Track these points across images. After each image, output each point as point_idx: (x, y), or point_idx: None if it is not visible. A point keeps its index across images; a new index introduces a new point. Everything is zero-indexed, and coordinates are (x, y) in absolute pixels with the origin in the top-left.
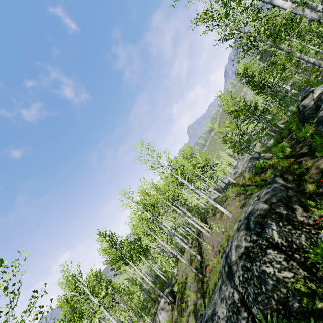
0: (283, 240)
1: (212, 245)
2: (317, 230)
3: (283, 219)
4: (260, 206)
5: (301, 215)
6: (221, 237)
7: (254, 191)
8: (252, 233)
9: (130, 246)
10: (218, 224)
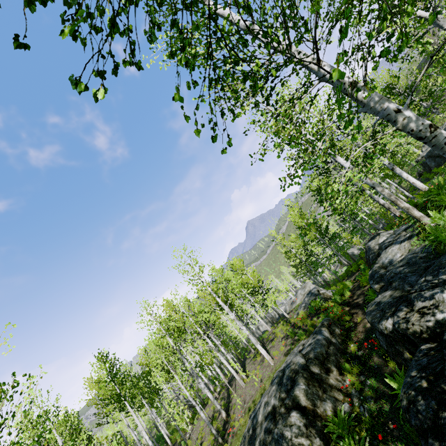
0: (309, 403)
1: (244, 399)
2: (345, 398)
3: (314, 379)
4: (297, 359)
5: (334, 378)
6: (256, 390)
7: (301, 337)
8: (282, 389)
9: (132, 381)
10: (257, 371)
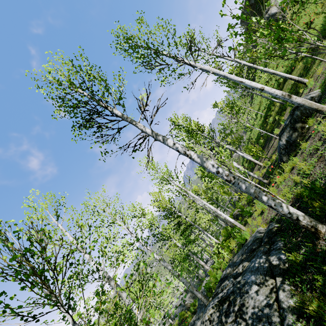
0: None
1: None
2: None
3: None
4: None
5: None
6: None
7: None
8: None
9: None
10: None
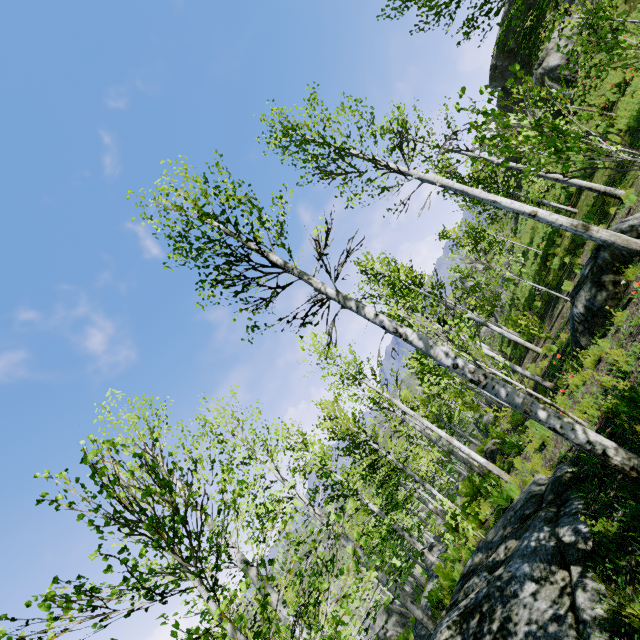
0: None
1: None
2: None
3: None
4: None
5: None
6: None
7: None
8: None
9: None
10: None
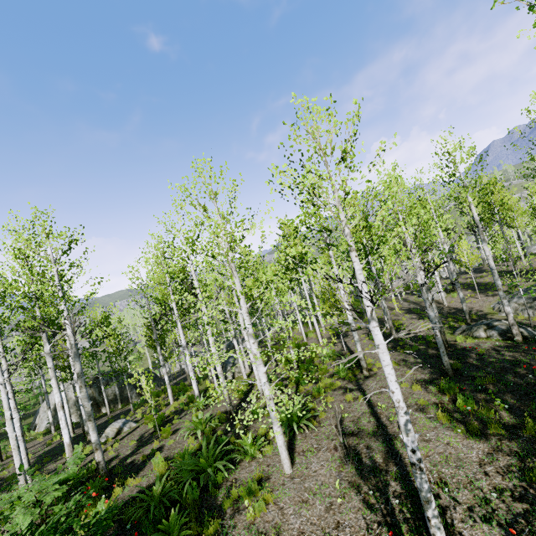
0: None
1: None
2: None
3: None
4: None
5: None
6: None
7: None
8: None
9: None
10: None
